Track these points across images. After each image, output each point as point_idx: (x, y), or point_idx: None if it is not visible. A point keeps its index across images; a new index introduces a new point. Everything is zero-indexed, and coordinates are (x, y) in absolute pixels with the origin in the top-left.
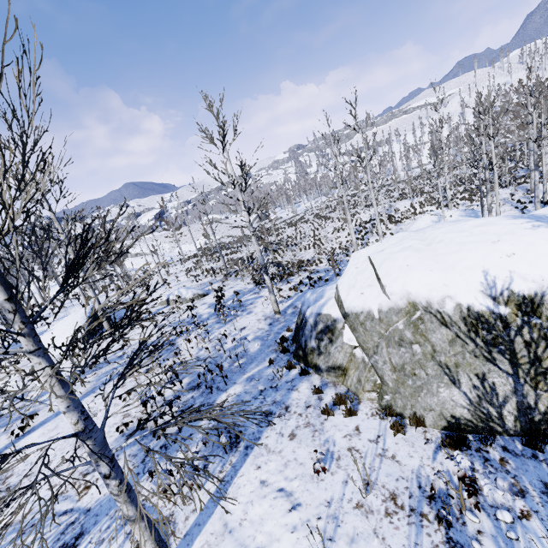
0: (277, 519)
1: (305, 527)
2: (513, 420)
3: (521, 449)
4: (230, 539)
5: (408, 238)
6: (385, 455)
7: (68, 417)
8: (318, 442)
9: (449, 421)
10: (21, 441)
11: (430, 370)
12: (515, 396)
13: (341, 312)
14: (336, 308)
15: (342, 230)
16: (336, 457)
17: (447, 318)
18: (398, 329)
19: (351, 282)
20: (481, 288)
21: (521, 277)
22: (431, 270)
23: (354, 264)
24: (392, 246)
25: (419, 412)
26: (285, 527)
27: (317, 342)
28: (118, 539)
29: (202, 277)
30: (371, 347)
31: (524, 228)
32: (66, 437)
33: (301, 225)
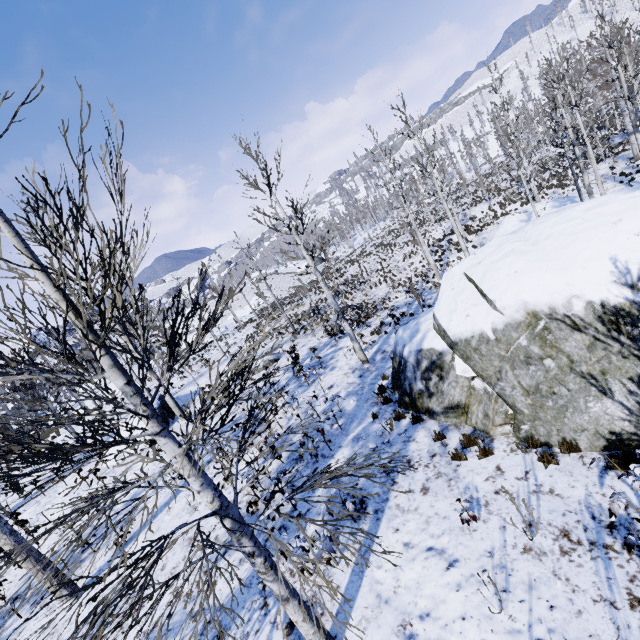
0: (436, 580)
1: (470, 582)
2: None
3: None
4: (389, 609)
5: (507, 242)
6: (541, 490)
7: (203, 496)
8: (456, 491)
9: (609, 439)
10: (126, 550)
11: (571, 384)
12: None
13: (446, 343)
14: (439, 339)
15: (413, 255)
16: (484, 503)
17: (578, 321)
18: (521, 346)
19: (450, 307)
20: (613, 278)
21: None
22: (546, 270)
23: (448, 285)
24: (490, 255)
25: (568, 436)
26: (447, 586)
27: (424, 383)
28: (264, 629)
29: (267, 342)
30: (492, 374)
31: None
32: (208, 516)
33: (364, 260)
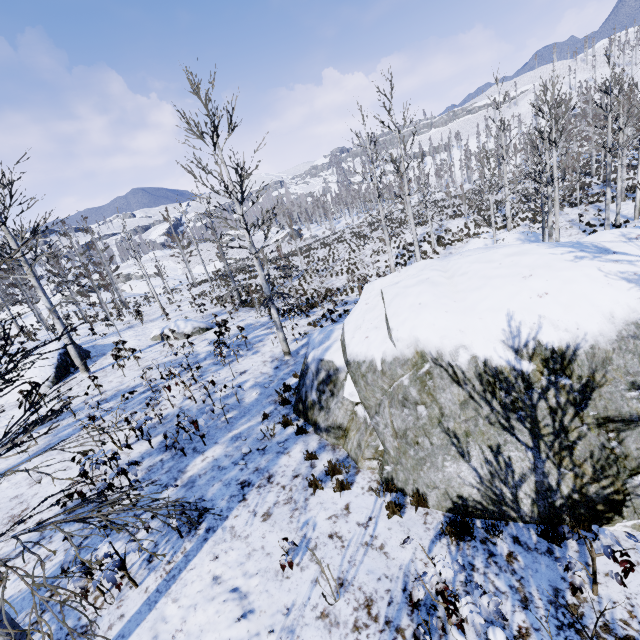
0: (220, 631)
1: None
2: (530, 504)
3: (536, 542)
4: None
5: (429, 268)
6: (373, 544)
7: None
8: (295, 525)
9: (455, 502)
10: None
11: (435, 438)
12: (534, 475)
13: (344, 360)
14: (340, 354)
15: (382, 253)
16: (312, 546)
17: (460, 373)
18: (403, 385)
19: (358, 322)
20: (502, 338)
21: (552, 325)
22: (447, 311)
23: (364, 298)
24: (409, 277)
25: (421, 489)
26: None
27: (318, 395)
28: None
29: (210, 307)
30: (373, 405)
31: (564, 259)
32: None
33: (336, 246)
